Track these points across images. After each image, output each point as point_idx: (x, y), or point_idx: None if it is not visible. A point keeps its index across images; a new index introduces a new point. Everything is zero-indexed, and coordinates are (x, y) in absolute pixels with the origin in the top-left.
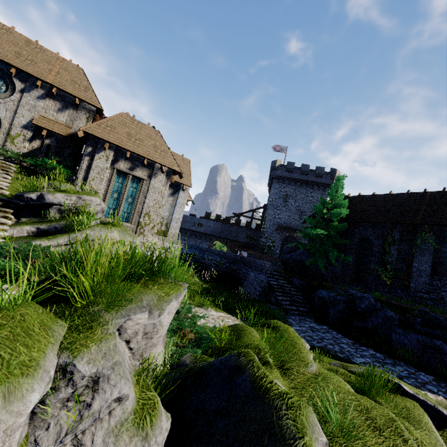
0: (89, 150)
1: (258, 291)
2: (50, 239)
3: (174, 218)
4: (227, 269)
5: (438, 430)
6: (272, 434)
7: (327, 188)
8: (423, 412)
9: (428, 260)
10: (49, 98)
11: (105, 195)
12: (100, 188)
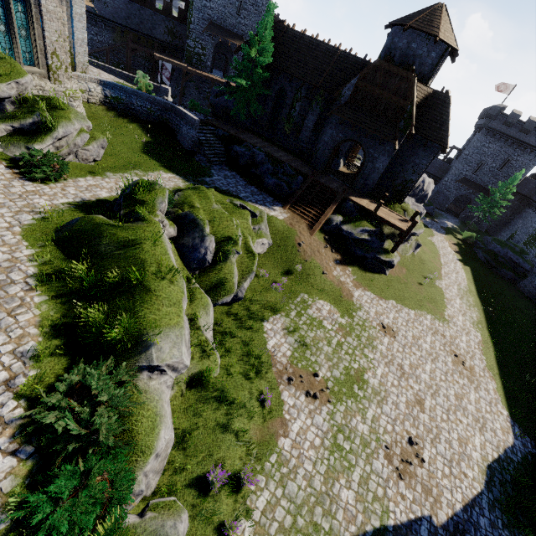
0: None
1: (190, 145)
2: (42, 143)
3: (77, 39)
4: (159, 118)
5: (253, 219)
6: (199, 225)
7: None
8: (249, 215)
9: (314, 120)
10: None
11: None
12: None
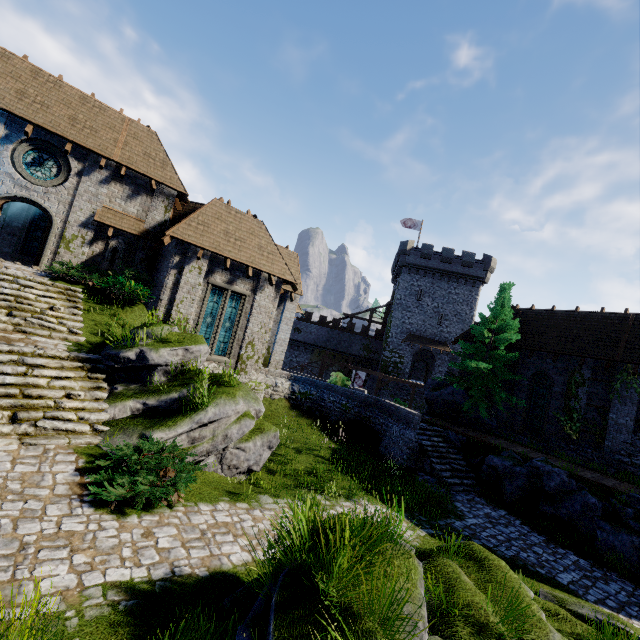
0: (176, 260)
1: (405, 454)
2: (171, 428)
3: (279, 339)
4: (356, 416)
5: None
6: None
7: (478, 283)
8: None
9: (631, 411)
10: (115, 182)
11: (196, 320)
12: (190, 313)
